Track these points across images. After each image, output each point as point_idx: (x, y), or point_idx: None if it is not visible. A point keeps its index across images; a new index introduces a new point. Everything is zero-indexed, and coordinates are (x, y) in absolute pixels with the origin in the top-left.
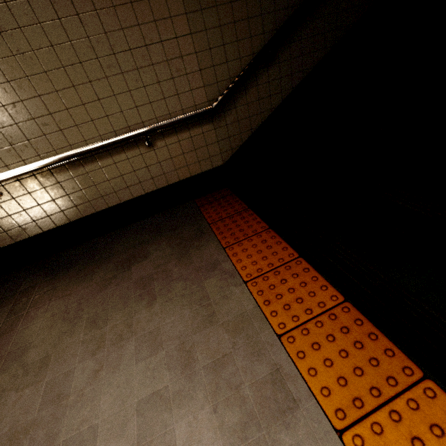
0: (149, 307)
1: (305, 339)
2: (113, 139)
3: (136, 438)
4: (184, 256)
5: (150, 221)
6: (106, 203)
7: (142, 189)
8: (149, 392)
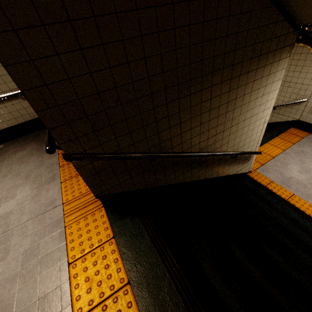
0: (19, 165)
1: (67, 166)
2: (2, 96)
3: (5, 194)
4: (40, 148)
5: (31, 135)
6: (4, 126)
7: (24, 119)
8: (12, 185)
